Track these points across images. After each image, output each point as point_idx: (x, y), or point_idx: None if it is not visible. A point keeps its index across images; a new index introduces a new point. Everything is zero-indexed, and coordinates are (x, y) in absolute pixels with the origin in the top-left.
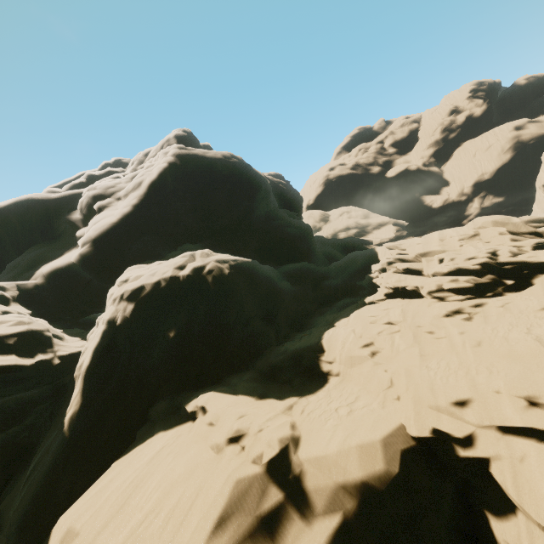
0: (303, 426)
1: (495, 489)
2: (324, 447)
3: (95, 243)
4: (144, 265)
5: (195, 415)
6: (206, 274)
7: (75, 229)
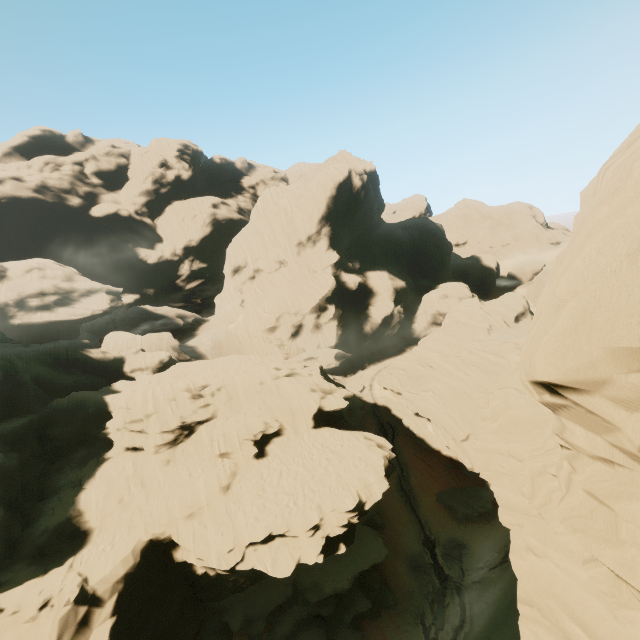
0: (86, 570)
1: (174, 542)
2: (104, 572)
3: None
4: None
5: None
6: None
7: None
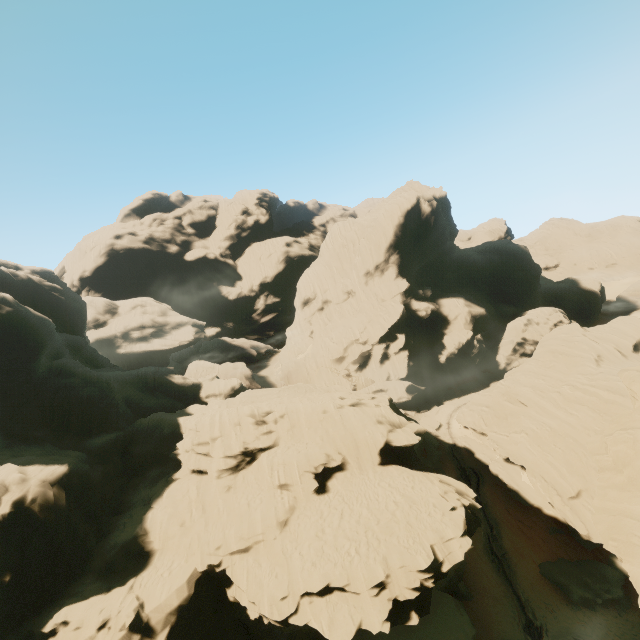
0: (143, 595)
1: (229, 577)
2: (159, 600)
3: None
4: None
5: (55, 631)
6: (30, 505)
7: None
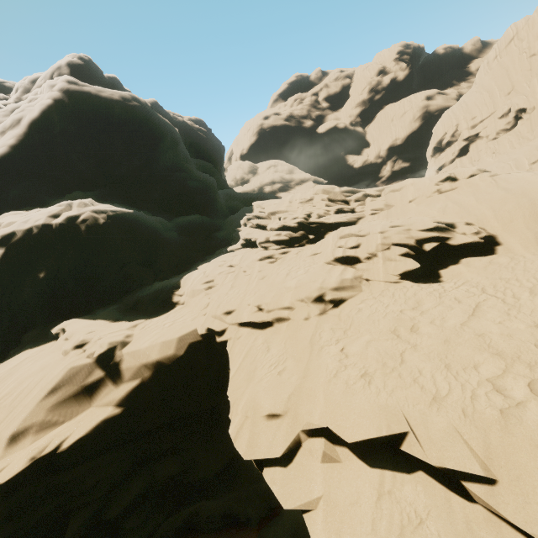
0: (137, 336)
1: None
2: (140, 345)
3: None
4: (23, 212)
5: (58, 335)
6: (79, 223)
7: None
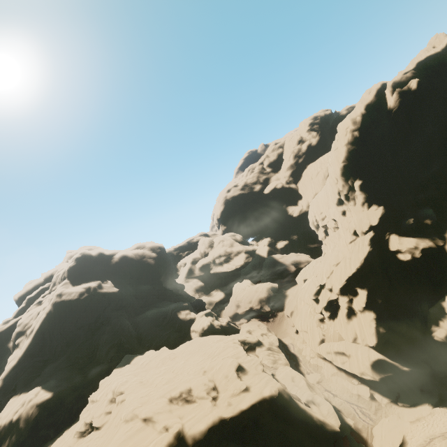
0: None
1: None
2: None
3: (5, 380)
4: (17, 396)
5: None
6: (22, 416)
7: (10, 352)
